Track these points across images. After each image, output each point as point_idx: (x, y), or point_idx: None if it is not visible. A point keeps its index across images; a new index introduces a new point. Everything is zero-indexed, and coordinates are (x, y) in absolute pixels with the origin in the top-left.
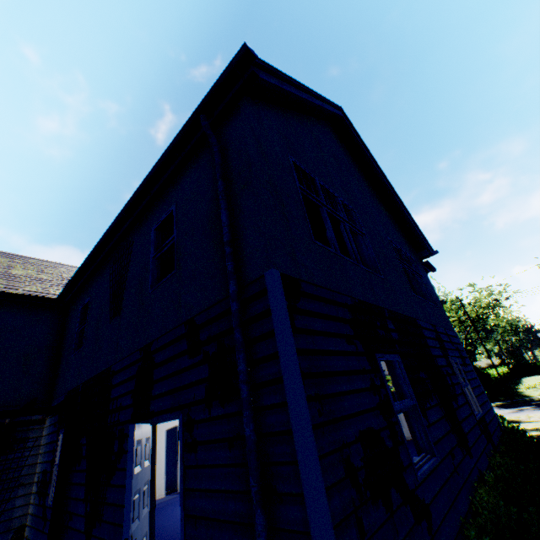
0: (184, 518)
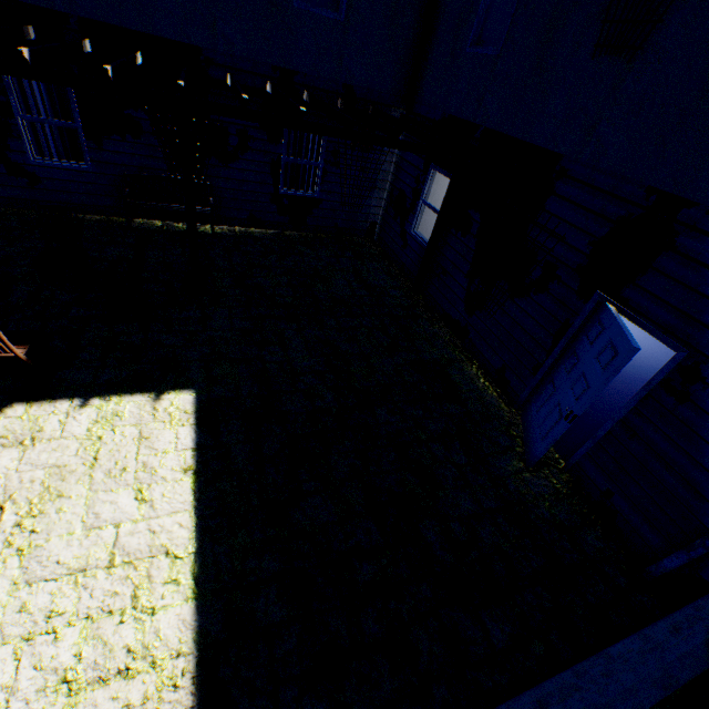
0: (618, 420)
